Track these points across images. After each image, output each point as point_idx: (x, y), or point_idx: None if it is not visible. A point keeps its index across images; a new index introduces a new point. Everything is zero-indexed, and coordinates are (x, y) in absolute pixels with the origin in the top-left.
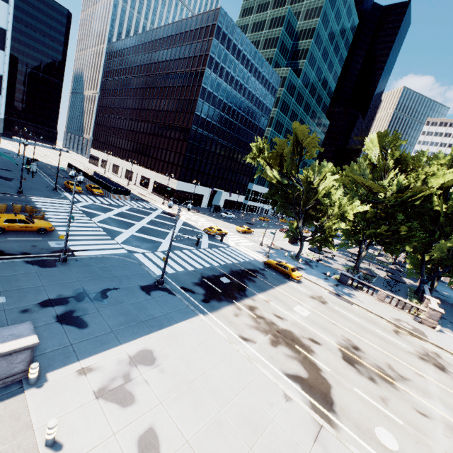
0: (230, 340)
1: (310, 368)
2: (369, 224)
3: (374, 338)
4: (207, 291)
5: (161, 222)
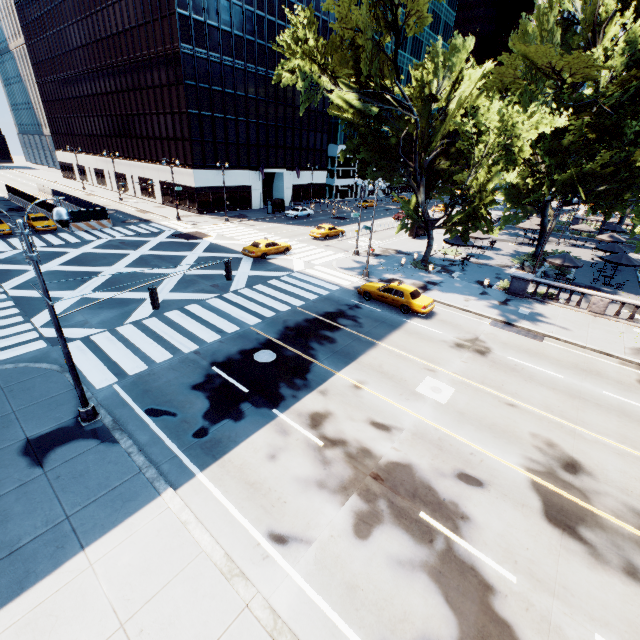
0: (230, 569)
1: (462, 593)
2: (564, 162)
3: (605, 419)
4: (213, 403)
5: (161, 256)
